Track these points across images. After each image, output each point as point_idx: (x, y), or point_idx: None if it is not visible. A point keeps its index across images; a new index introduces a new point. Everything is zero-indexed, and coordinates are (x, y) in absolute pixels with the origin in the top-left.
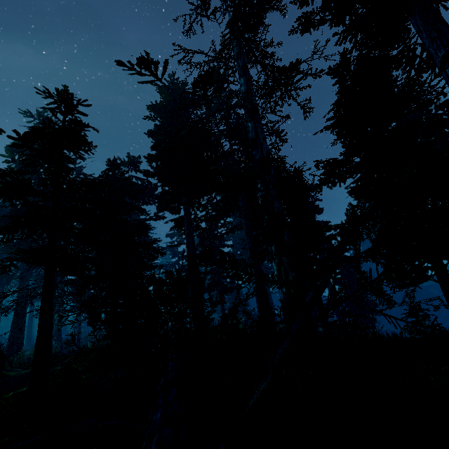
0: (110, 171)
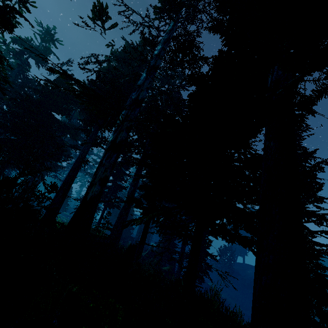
0: (62, 79)
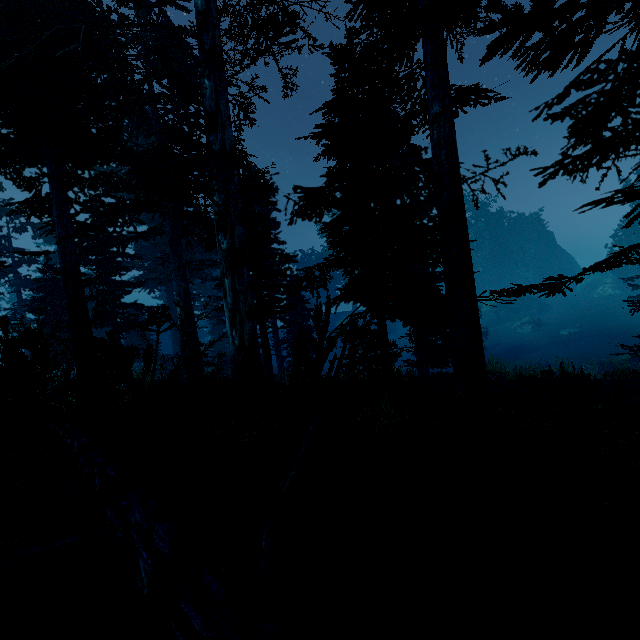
0: None
